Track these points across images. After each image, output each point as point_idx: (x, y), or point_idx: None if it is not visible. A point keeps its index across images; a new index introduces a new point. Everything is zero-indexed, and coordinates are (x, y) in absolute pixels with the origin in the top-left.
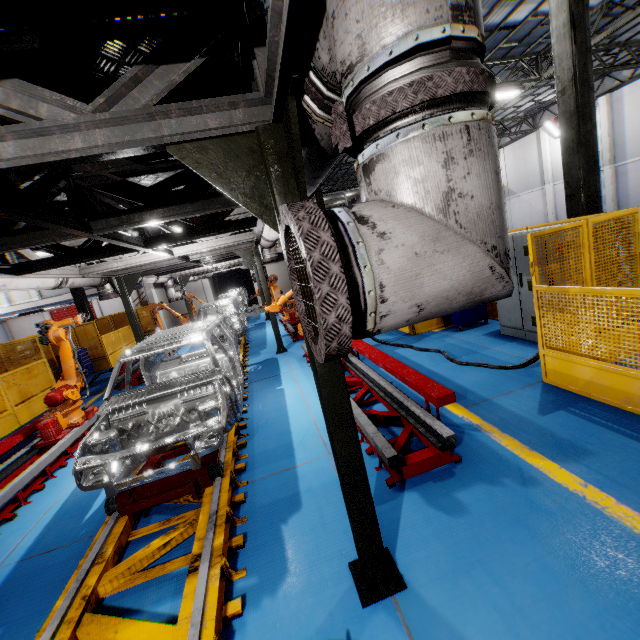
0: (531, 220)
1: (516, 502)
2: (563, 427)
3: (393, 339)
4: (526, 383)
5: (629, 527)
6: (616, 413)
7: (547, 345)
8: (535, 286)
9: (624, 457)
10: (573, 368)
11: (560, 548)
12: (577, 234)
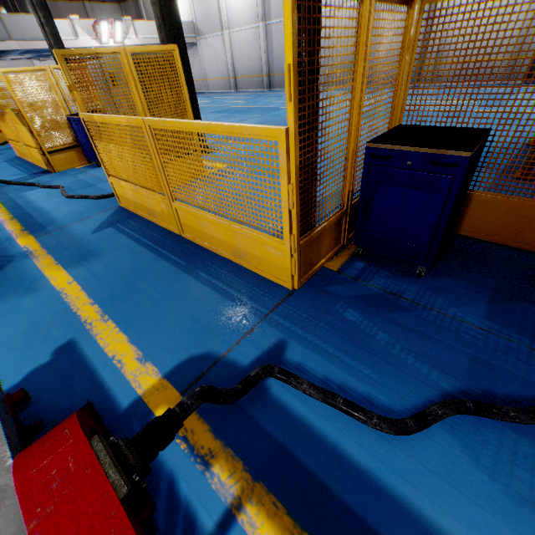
0: (218, 67)
1: (3, 311)
2: (99, 240)
3: (29, 178)
4: (106, 209)
5: (72, 305)
6: (143, 223)
7: (110, 173)
8: (79, 113)
9: (117, 255)
10: (125, 192)
11: (5, 338)
12: (118, 62)
